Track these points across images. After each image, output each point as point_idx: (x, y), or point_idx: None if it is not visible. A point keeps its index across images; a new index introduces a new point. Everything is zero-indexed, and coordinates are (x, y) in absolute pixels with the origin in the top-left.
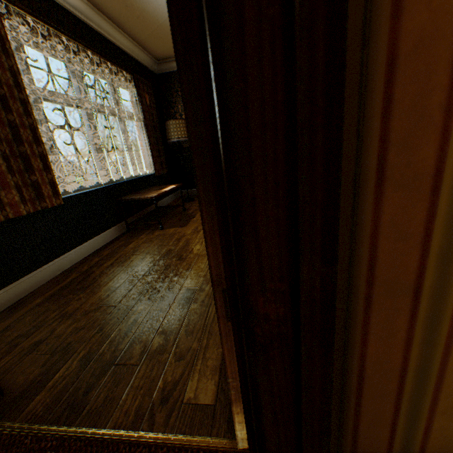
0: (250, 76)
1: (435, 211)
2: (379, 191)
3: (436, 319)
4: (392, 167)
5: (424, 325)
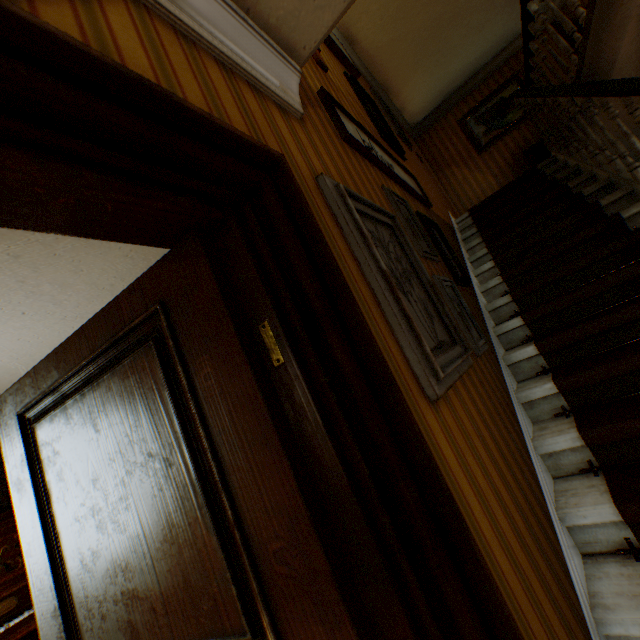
0: (476, 637)
1: (522, 635)
2: None
3: None
4: None
5: None
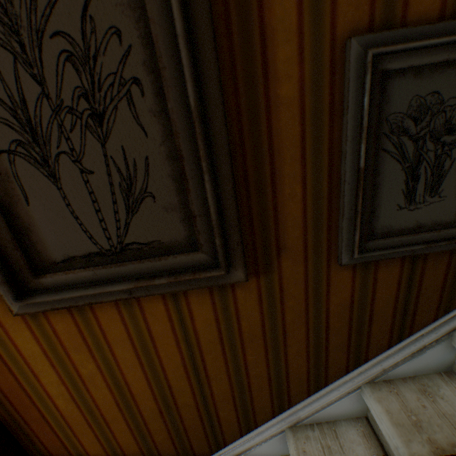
0: None
1: (53, 425)
2: (28, 422)
3: (81, 453)
4: (27, 416)
5: (79, 455)
